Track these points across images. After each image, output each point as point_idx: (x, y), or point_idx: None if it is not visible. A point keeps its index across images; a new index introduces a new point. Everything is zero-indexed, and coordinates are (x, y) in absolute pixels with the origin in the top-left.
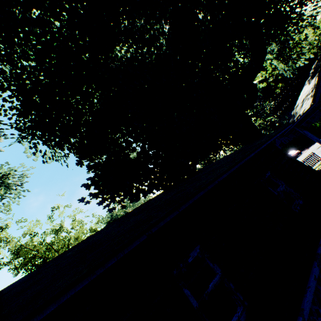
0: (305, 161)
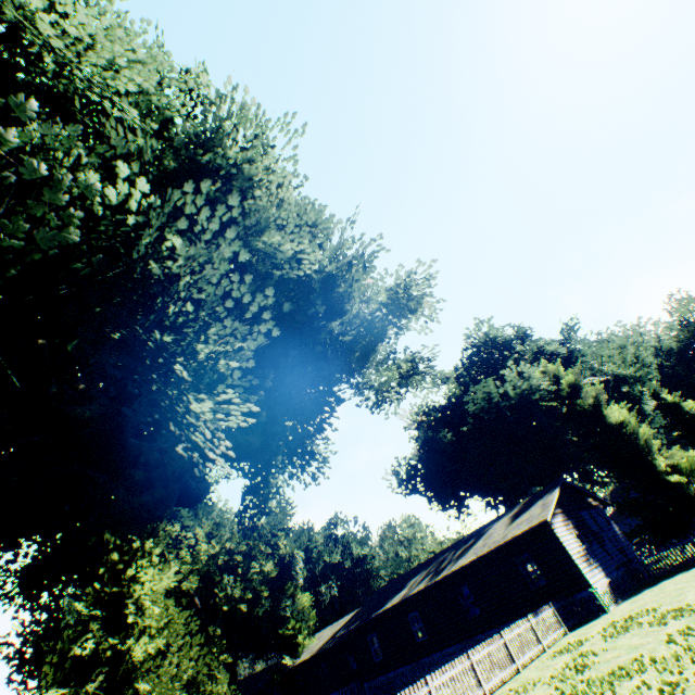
0: None
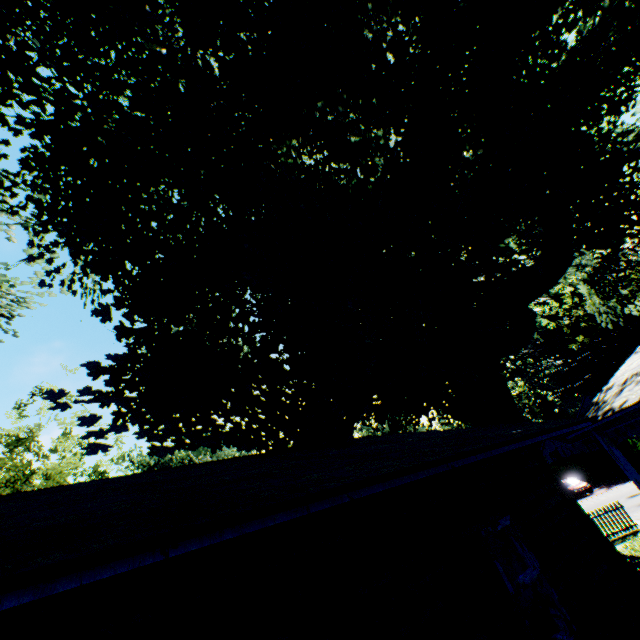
0: (598, 515)
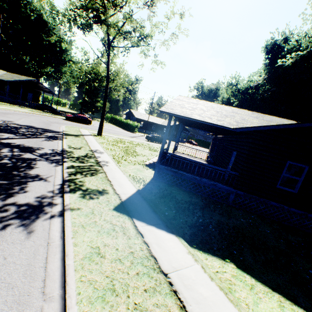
0: None
